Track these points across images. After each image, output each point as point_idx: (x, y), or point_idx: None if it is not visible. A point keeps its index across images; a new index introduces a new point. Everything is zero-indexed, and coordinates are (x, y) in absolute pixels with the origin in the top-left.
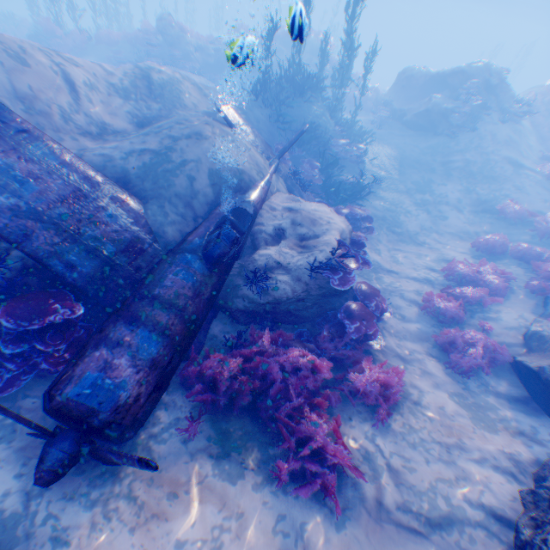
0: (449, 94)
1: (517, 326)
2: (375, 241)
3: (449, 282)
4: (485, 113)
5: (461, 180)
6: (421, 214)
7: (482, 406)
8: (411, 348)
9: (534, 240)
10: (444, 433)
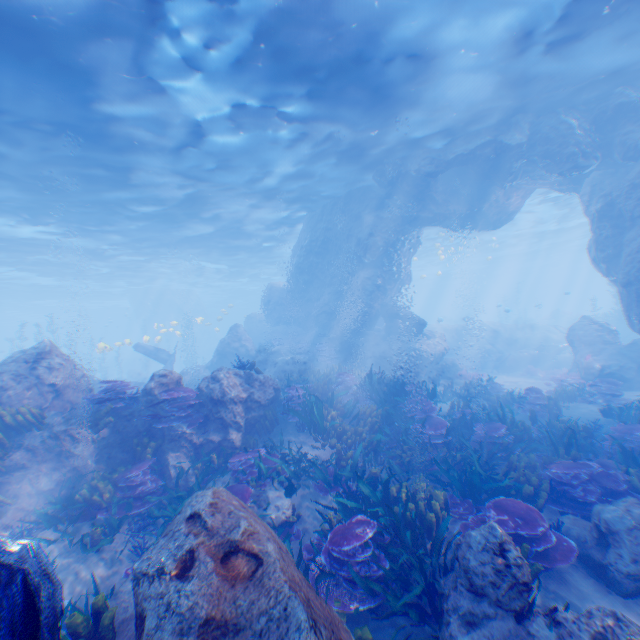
0: None
1: None
2: None
3: None
4: None
5: None
6: None
7: None
8: None
9: None
10: None
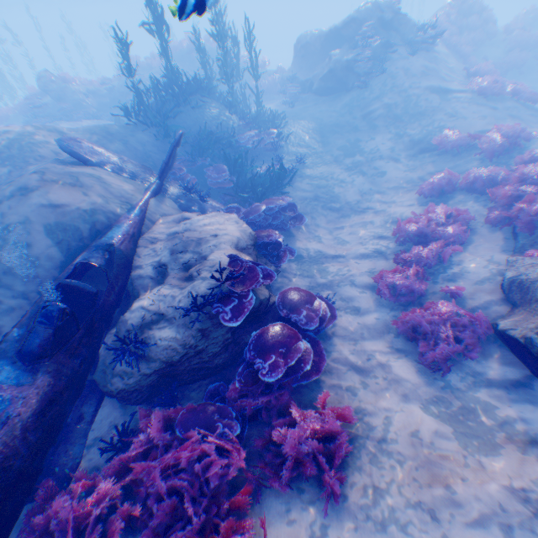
0: (348, 47)
1: (491, 275)
2: (312, 227)
3: (403, 245)
4: (391, 52)
5: (389, 128)
6: (356, 178)
7: (473, 410)
8: (371, 350)
9: (485, 163)
10: (426, 483)
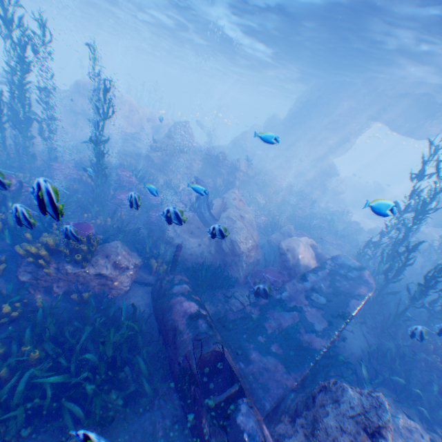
0: None
1: None
2: None
3: None
4: None
5: None
6: None
7: None
8: None
9: None
10: None
